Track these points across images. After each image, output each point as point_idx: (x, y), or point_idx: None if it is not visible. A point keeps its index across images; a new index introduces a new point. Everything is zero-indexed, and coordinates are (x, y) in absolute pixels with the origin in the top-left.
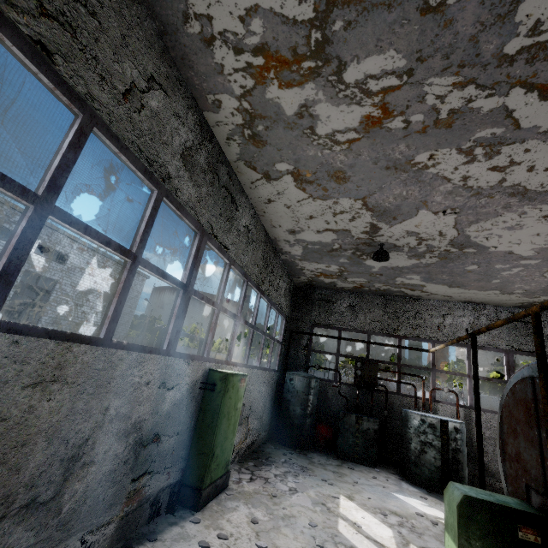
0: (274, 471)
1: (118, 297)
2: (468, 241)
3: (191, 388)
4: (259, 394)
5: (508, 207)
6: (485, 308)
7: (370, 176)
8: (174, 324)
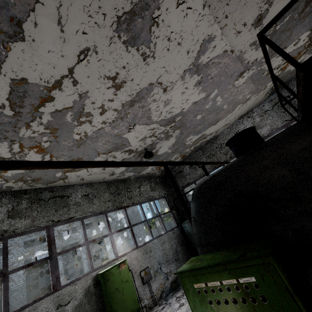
0: (178, 294)
1: (3, 295)
2: (167, 119)
3: (86, 292)
4: (163, 251)
5: (143, 106)
6: (253, 111)
7: (82, 152)
8: (51, 276)
